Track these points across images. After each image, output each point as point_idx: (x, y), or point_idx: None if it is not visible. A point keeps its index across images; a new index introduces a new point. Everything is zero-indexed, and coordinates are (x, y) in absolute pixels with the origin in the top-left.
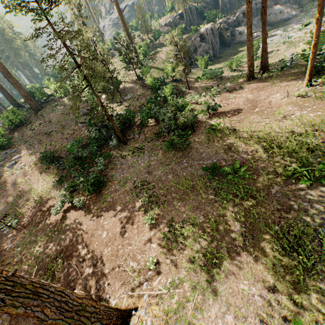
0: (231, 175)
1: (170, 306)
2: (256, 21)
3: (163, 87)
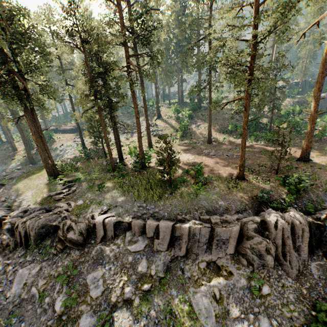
0: None
1: None
2: None
3: (295, 116)
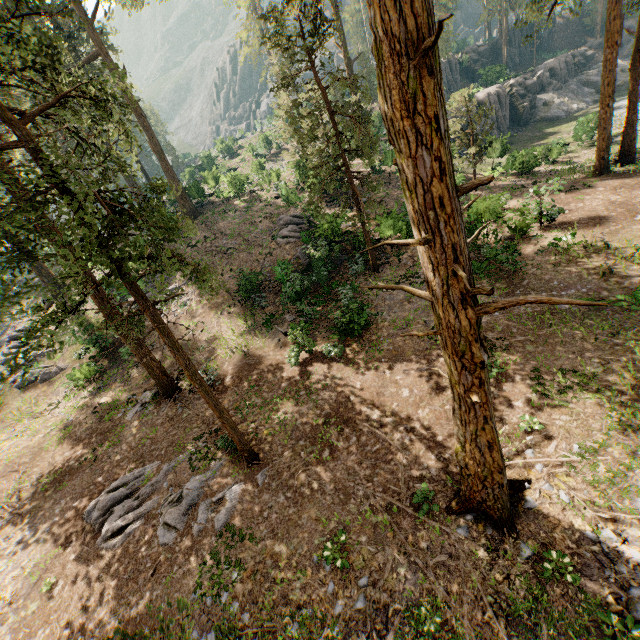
0: (635, 307)
1: (597, 476)
2: (575, 84)
3: None
